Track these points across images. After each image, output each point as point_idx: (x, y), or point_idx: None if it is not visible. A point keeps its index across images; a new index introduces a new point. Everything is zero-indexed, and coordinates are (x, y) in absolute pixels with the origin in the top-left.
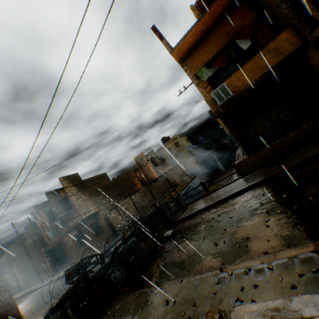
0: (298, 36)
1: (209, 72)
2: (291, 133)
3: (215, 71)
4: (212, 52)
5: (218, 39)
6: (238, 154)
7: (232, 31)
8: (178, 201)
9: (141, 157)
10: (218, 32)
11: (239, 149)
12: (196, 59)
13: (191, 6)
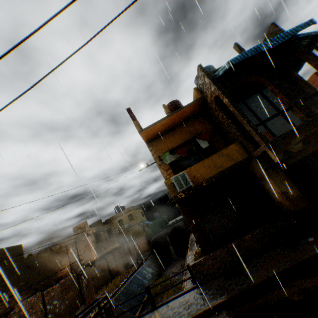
0: (245, 149)
1: (172, 157)
2: (246, 237)
3: (177, 158)
4: (176, 142)
5: (182, 134)
6: (192, 241)
7: (194, 131)
8: (109, 314)
9: (83, 228)
10: (183, 129)
11: (192, 234)
12: (162, 143)
13: (164, 104)
